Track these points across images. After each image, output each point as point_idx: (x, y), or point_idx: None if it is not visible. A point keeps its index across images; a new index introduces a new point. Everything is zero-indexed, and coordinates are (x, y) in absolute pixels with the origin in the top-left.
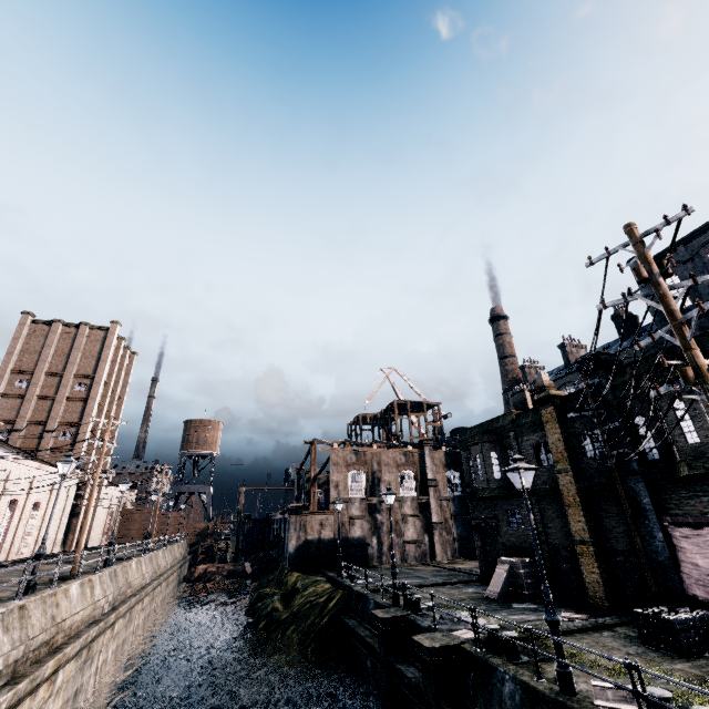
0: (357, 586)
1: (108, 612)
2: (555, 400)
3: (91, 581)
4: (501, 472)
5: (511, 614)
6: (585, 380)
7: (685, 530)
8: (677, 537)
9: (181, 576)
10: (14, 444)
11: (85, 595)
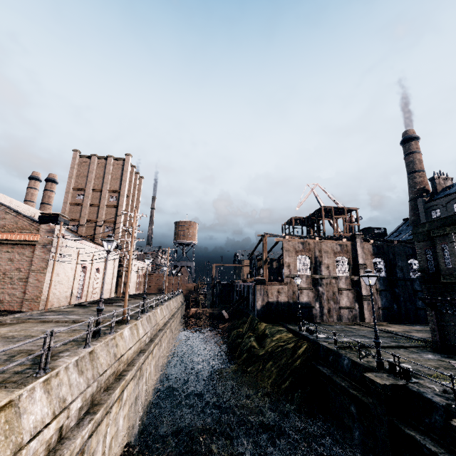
0: (322, 341)
1: (148, 343)
2: None
3: (136, 324)
4: None
5: None
6: None
7: None
8: None
9: (182, 314)
10: (81, 234)
11: (134, 335)
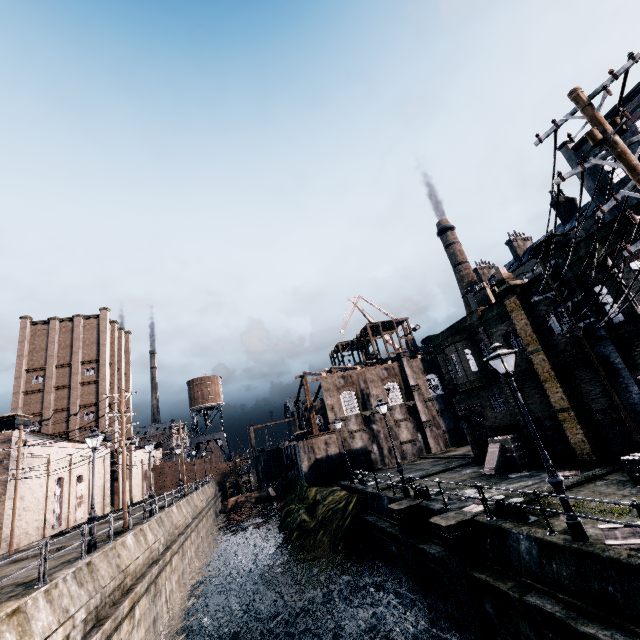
0: (369, 488)
1: (163, 552)
2: (516, 289)
3: (142, 530)
4: (477, 365)
5: (510, 484)
6: (542, 264)
7: None
8: None
9: (217, 510)
10: (47, 432)
11: (140, 542)
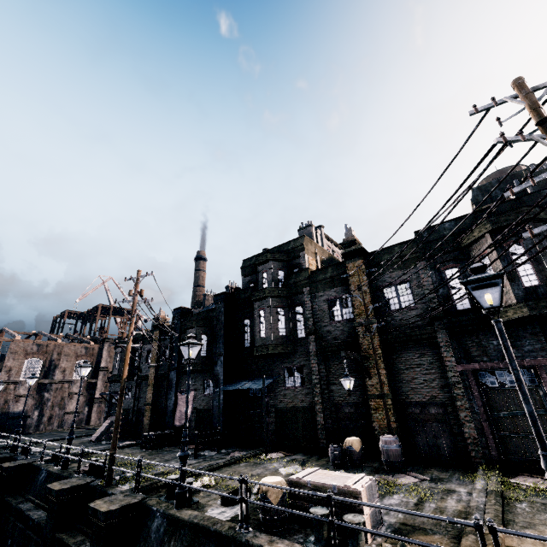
0: None
1: None
2: (162, 327)
3: None
4: (129, 365)
5: (94, 447)
6: (172, 320)
7: (182, 395)
8: (179, 399)
9: None
10: None
11: None
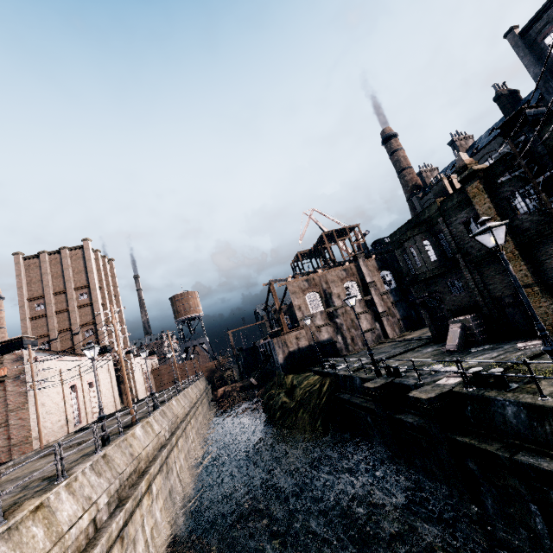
0: (340, 371)
1: (169, 437)
2: (479, 174)
3: (148, 422)
4: (436, 255)
5: (474, 357)
6: (510, 142)
7: None
8: None
9: (209, 399)
10: (56, 350)
11: (148, 432)
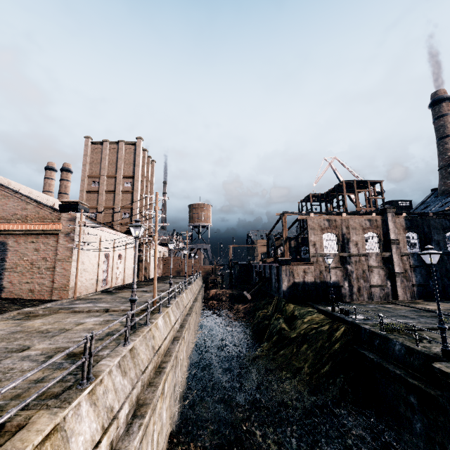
0: (363, 324)
1: (179, 329)
2: None
3: (167, 312)
4: None
5: None
6: None
7: None
8: None
9: (202, 296)
10: (100, 221)
11: (167, 323)
